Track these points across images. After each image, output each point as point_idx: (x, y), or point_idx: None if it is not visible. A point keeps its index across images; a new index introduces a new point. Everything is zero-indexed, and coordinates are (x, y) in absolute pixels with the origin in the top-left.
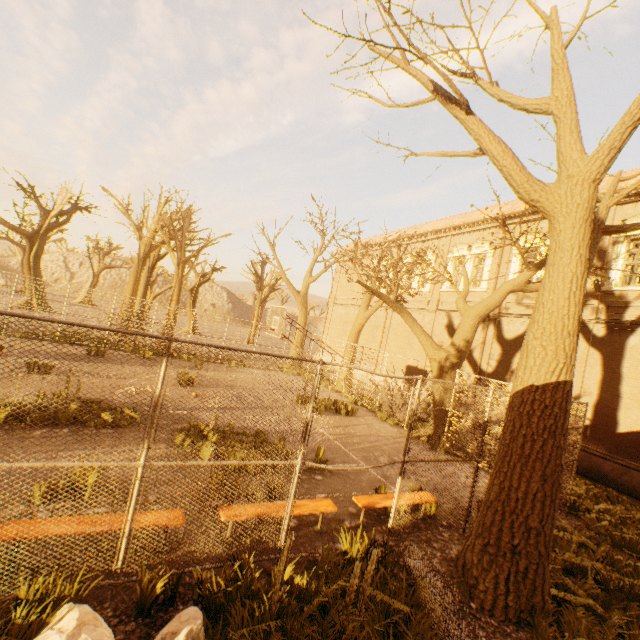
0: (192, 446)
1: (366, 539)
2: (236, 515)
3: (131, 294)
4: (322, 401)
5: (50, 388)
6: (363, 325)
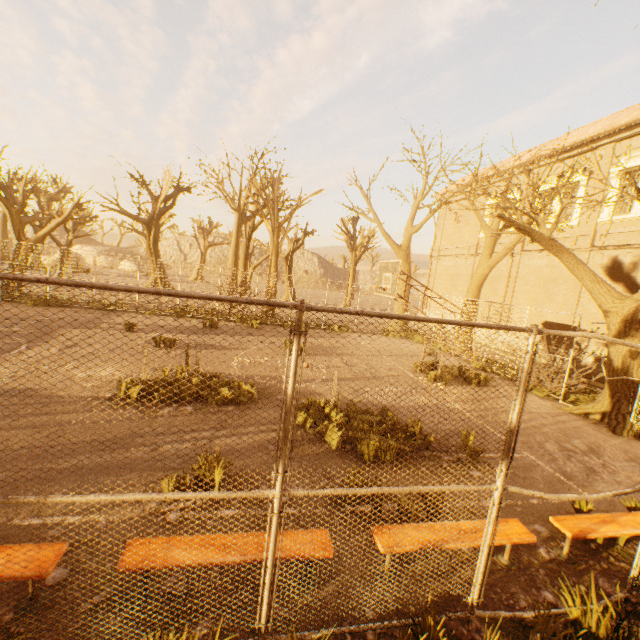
0: (314, 427)
1: (610, 606)
2: (397, 544)
3: (233, 266)
4: (444, 368)
5: (174, 362)
6: (486, 276)
